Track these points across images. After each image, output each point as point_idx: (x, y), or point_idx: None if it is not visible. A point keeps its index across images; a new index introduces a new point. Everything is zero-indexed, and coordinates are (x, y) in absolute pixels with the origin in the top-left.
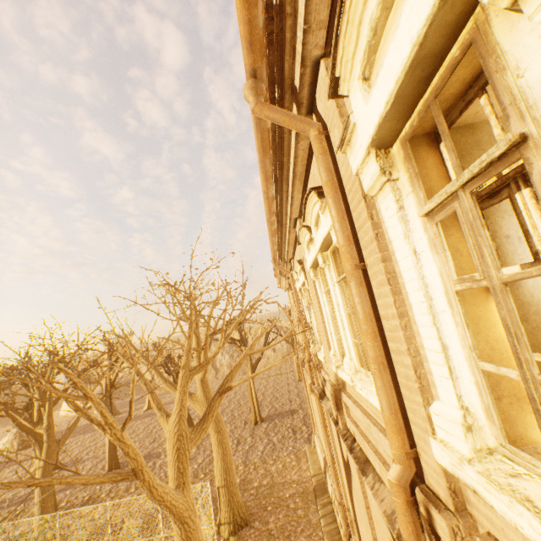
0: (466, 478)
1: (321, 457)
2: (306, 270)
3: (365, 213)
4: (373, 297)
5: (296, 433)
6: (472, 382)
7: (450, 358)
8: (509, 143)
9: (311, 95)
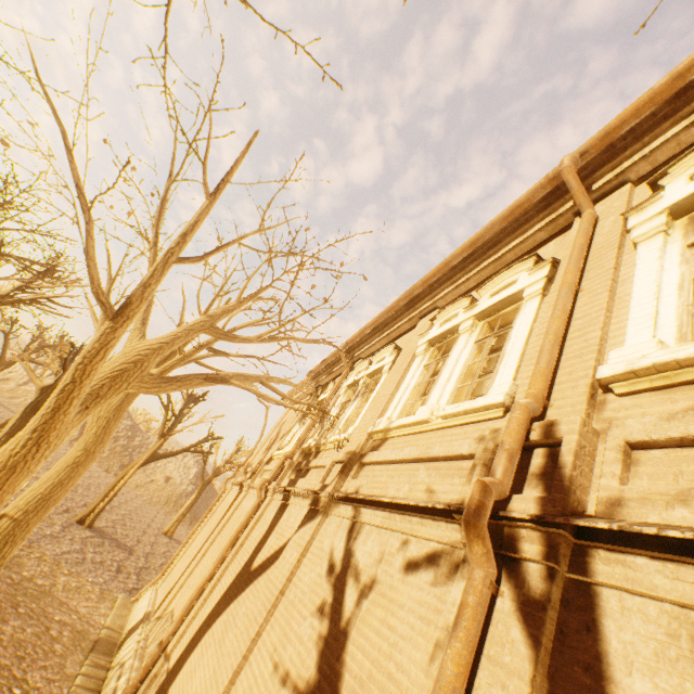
0: (645, 362)
1: (142, 612)
2: (404, 352)
3: (614, 255)
4: (570, 310)
5: (121, 572)
6: (673, 326)
7: (657, 319)
8: None
9: (594, 202)
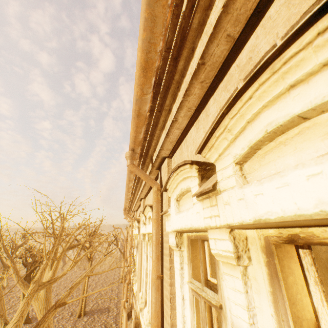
0: None
1: None
2: (140, 230)
3: (168, 251)
4: (163, 298)
5: None
6: None
7: None
8: (216, 304)
9: (160, 164)
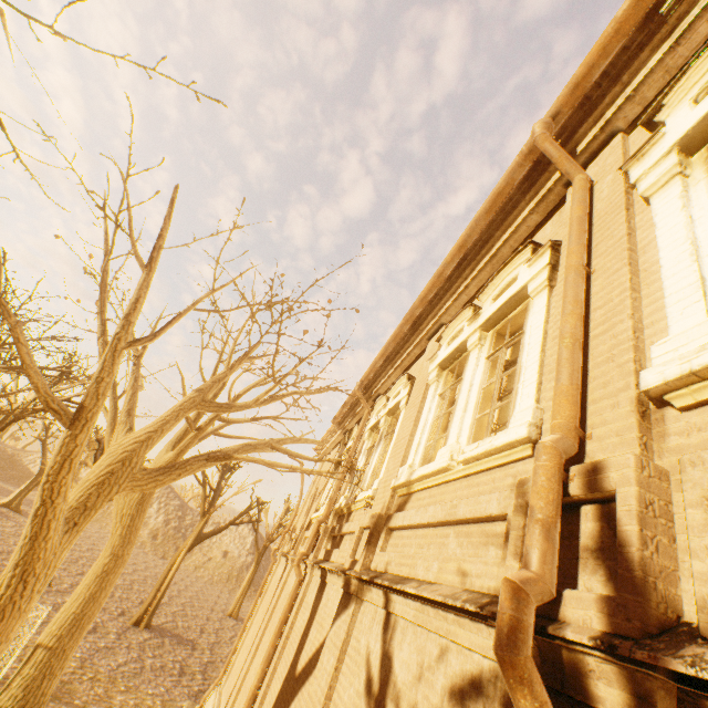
0: None
1: None
2: (417, 382)
3: (623, 219)
4: (586, 299)
5: (184, 674)
6: None
7: (706, 288)
8: None
9: (584, 166)
